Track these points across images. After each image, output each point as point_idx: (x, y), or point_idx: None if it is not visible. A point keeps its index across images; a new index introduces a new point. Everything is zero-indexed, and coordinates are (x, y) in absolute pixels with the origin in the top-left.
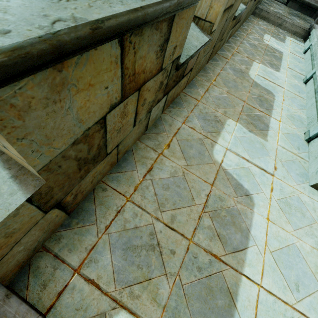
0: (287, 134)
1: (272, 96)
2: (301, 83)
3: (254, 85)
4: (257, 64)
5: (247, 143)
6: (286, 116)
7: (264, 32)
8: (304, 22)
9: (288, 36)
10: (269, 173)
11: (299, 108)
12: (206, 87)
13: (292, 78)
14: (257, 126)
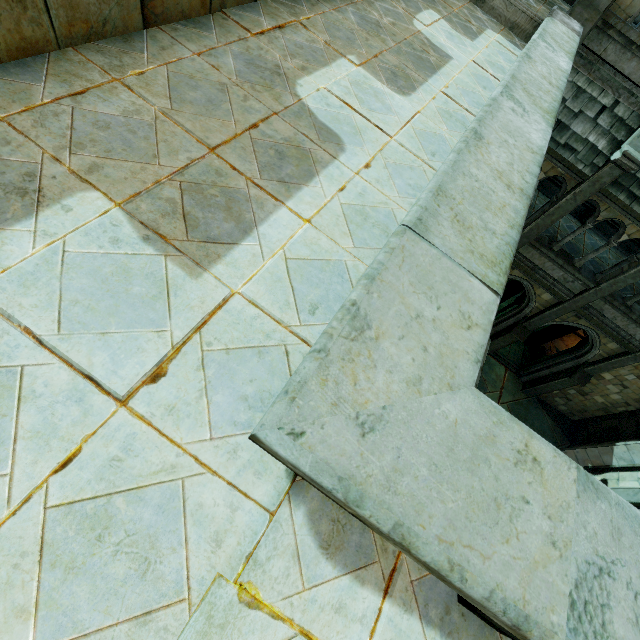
0: (302, 261)
1: (335, 149)
2: (457, 133)
3: (289, 112)
4: (348, 65)
5: (95, 279)
6: (342, 209)
7: (428, 5)
8: (548, 10)
9: (493, 29)
10: (108, 392)
11: (404, 194)
12: (82, 85)
13: (438, 119)
14: (199, 227)
